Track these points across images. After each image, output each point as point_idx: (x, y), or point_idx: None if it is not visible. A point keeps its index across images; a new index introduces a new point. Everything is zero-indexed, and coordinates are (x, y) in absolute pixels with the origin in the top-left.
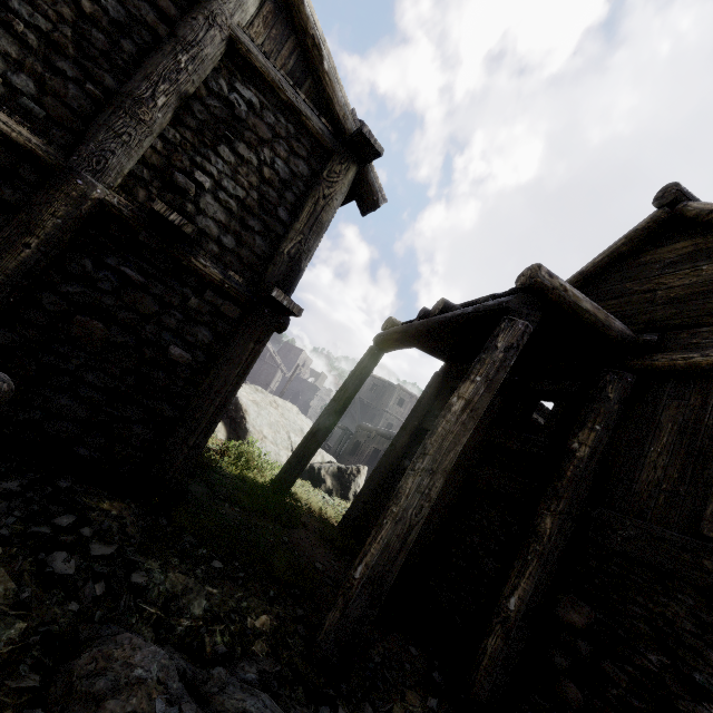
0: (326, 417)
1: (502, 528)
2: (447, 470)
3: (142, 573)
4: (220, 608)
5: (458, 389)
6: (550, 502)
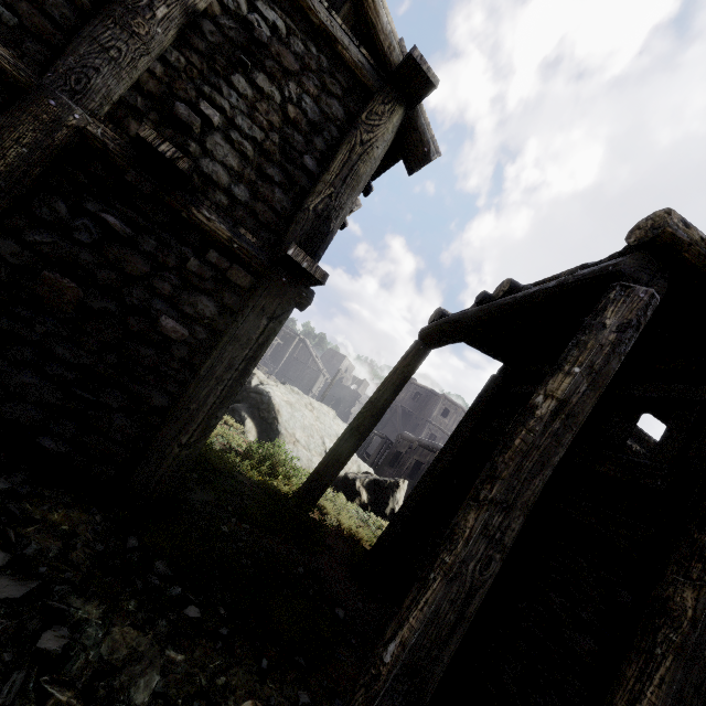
0: (361, 421)
1: (600, 589)
2: (529, 505)
3: (61, 630)
4: (179, 690)
5: (544, 384)
6: (690, 565)
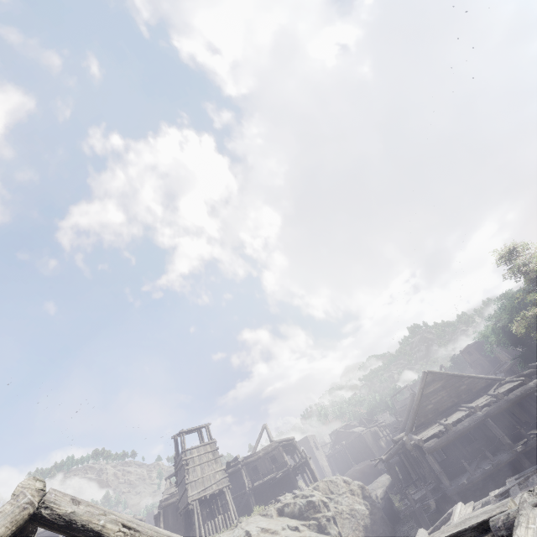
0: None
1: None
2: None
3: None
4: None
5: None
6: None
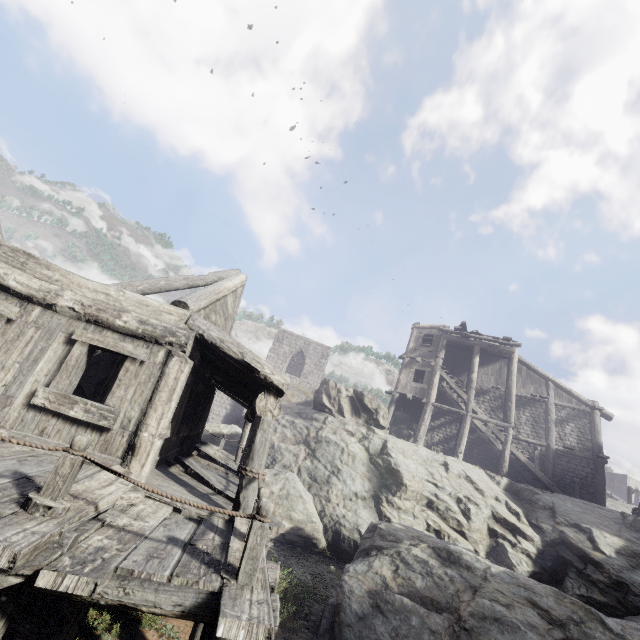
0: None
1: None
2: None
3: None
4: None
5: None
6: None
